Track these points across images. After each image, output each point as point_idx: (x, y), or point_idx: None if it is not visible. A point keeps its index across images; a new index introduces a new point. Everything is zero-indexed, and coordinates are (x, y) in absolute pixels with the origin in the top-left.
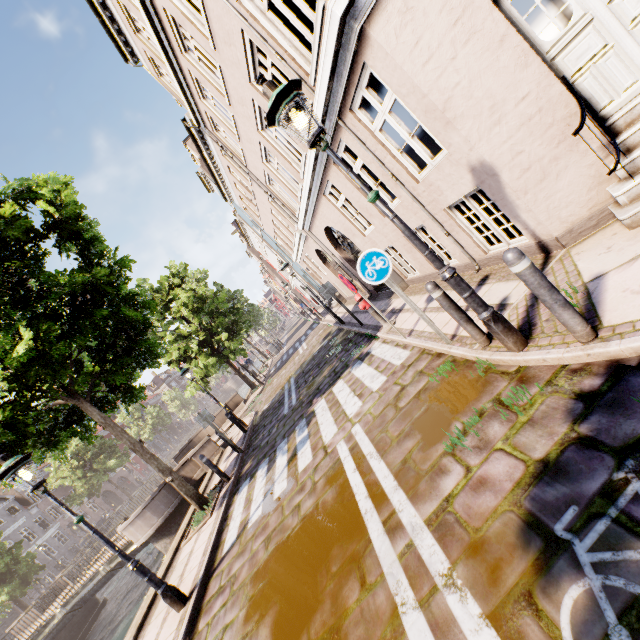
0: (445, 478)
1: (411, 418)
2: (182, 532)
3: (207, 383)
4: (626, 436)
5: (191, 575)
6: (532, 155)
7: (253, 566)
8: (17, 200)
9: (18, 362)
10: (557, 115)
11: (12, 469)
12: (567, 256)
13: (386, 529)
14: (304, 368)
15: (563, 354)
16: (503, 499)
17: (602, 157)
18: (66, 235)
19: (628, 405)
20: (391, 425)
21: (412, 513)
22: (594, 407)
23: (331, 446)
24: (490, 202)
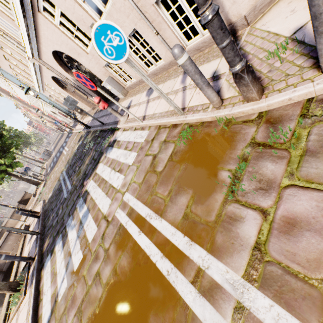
0: (241, 225)
1: (174, 178)
2: (3, 315)
3: None
4: None
5: None
6: None
7: None
8: None
9: None
10: None
11: None
12: (254, 30)
13: (200, 291)
14: (70, 163)
15: (315, 87)
16: None
17: None
18: None
19: None
20: (158, 187)
21: (222, 269)
22: None
23: (110, 215)
24: None
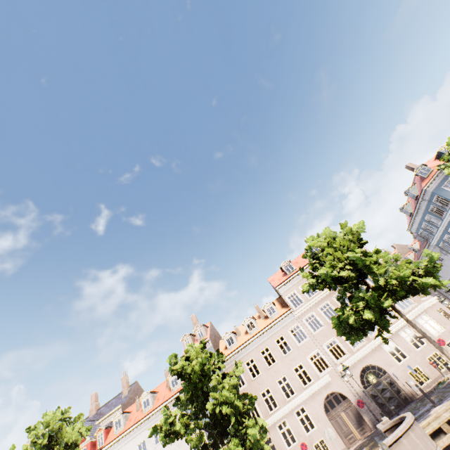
0: None
1: None
2: None
3: None
4: None
5: None
6: None
7: None
8: None
9: None
10: None
11: None
12: None
13: None
14: None
15: None
16: None
17: None
18: None
19: None
20: None
21: None
22: None
23: None
24: None
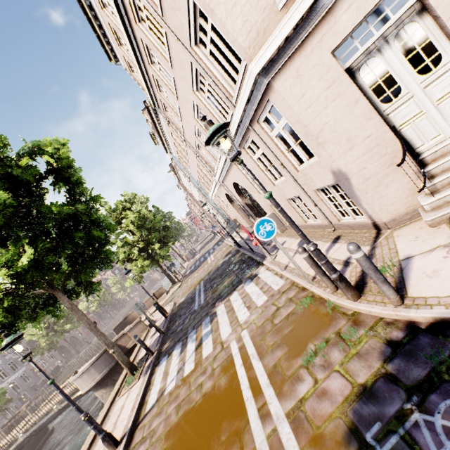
0: (301, 384)
1: (282, 333)
2: (117, 389)
3: (142, 277)
4: (414, 379)
5: (122, 424)
6: (371, 171)
7: (167, 425)
8: (30, 154)
9: (21, 269)
10: (388, 150)
11: (10, 344)
12: (391, 236)
13: (260, 415)
14: (211, 275)
15: (381, 311)
16: (336, 408)
17: (415, 178)
18: (60, 178)
19: (417, 356)
20: (268, 336)
21: (277, 406)
22: (397, 353)
23: (226, 343)
24: (344, 192)
